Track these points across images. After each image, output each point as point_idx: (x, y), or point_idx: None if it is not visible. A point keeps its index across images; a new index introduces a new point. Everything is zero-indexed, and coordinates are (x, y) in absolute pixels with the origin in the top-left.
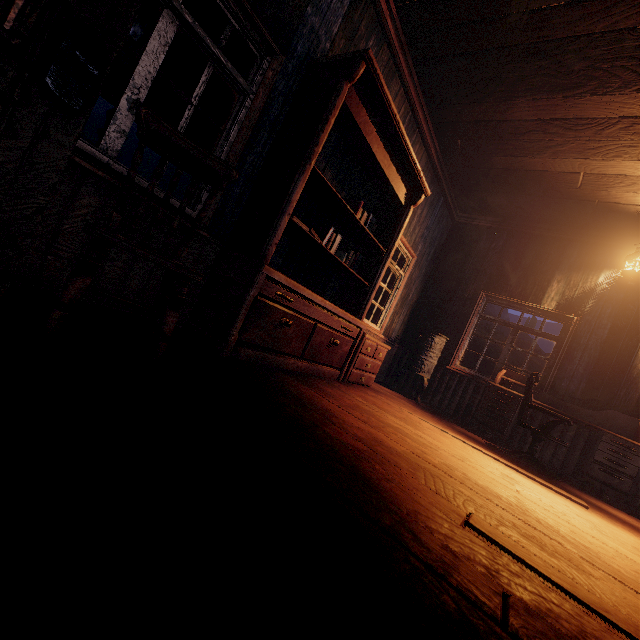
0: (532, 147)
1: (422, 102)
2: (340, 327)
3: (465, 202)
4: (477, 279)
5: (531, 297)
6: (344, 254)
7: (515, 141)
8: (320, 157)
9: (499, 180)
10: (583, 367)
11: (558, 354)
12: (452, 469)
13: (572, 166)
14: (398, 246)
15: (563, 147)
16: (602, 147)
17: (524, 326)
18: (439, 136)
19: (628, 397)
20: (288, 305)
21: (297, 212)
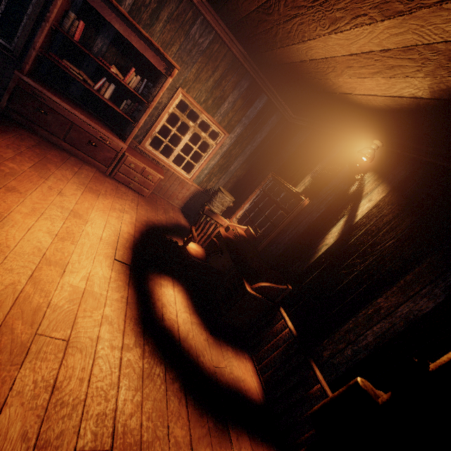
0: (268, 38)
1: (209, 8)
2: (99, 137)
3: (288, 103)
4: (276, 164)
5: (294, 181)
6: (124, 101)
7: (259, 34)
8: (105, 35)
9: (282, 76)
10: (289, 238)
11: (279, 224)
12: (8, 168)
13: (294, 53)
14: (206, 120)
15: (277, 33)
16: (290, 28)
17: (276, 200)
18: (236, 38)
19: (298, 268)
20: (44, 102)
21: (90, 66)
